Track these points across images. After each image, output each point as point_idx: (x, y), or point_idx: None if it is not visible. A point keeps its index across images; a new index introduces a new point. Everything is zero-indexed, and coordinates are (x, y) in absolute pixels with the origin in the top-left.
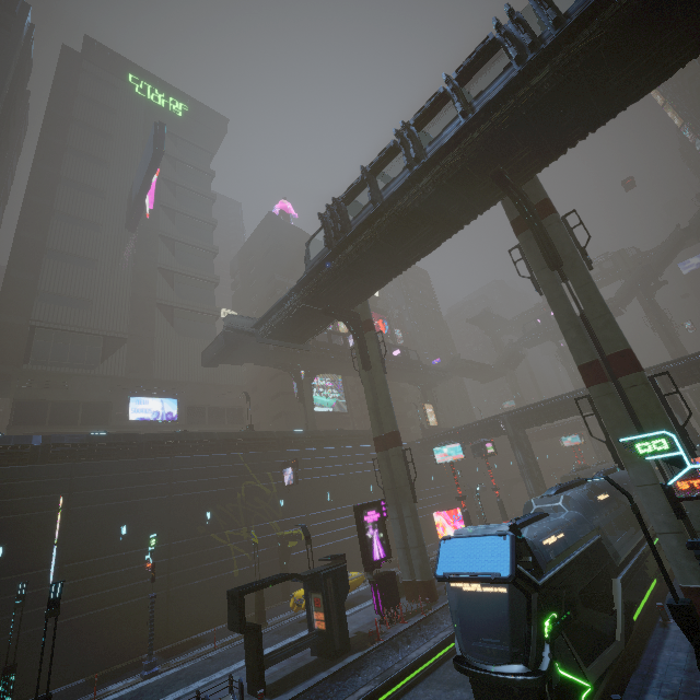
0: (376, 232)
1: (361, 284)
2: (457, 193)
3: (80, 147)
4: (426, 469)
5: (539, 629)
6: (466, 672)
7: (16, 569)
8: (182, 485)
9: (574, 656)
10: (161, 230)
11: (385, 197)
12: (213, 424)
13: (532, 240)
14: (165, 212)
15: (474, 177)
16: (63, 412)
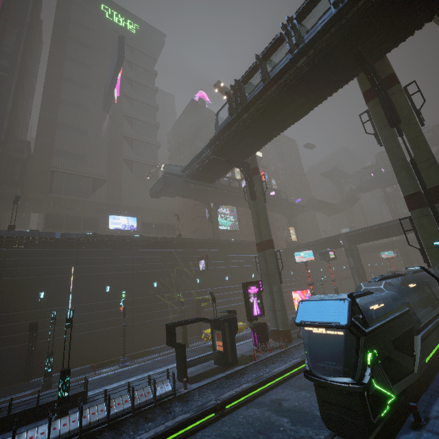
0: (264, 103)
1: (252, 142)
2: (325, 70)
3: (73, 56)
4: (287, 267)
5: (364, 358)
6: (312, 379)
7: (51, 305)
8: (139, 266)
9: (385, 378)
10: (124, 111)
11: (272, 76)
12: (157, 234)
13: (378, 105)
14: (127, 100)
15: (338, 57)
16: (72, 222)
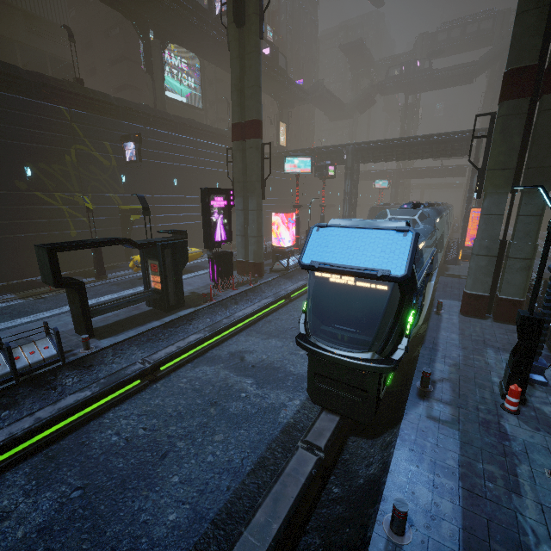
0: None
1: None
2: None
3: None
4: (267, 182)
5: (404, 326)
6: (311, 351)
7: None
8: None
9: None
10: None
11: None
12: None
13: None
14: None
15: None
16: None
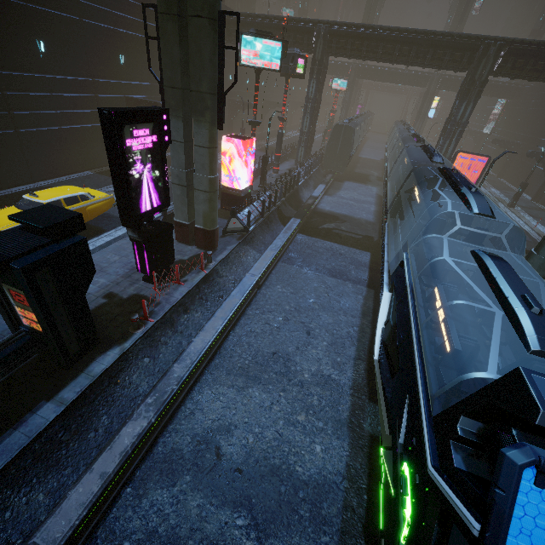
0: None
1: None
2: None
3: None
4: None
5: None
6: None
7: None
8: None
9: None
10: None
11: None
12: None
13: None
14: None
15: None
16: None
